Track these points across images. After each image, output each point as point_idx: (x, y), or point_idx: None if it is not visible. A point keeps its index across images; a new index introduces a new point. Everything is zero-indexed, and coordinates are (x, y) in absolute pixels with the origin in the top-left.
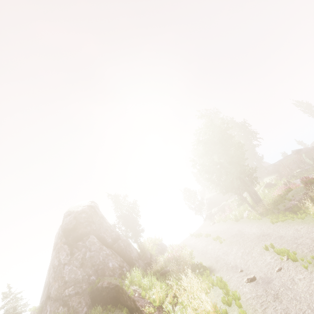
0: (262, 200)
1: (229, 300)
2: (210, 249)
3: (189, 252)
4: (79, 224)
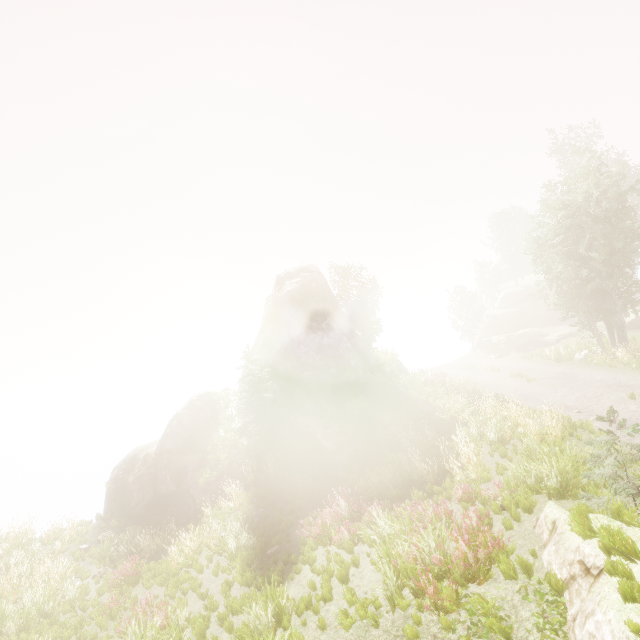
0: (627, 341)
1: (575, 426)
2: (505, 386)
3: (465, 381)
4: (309, 297)
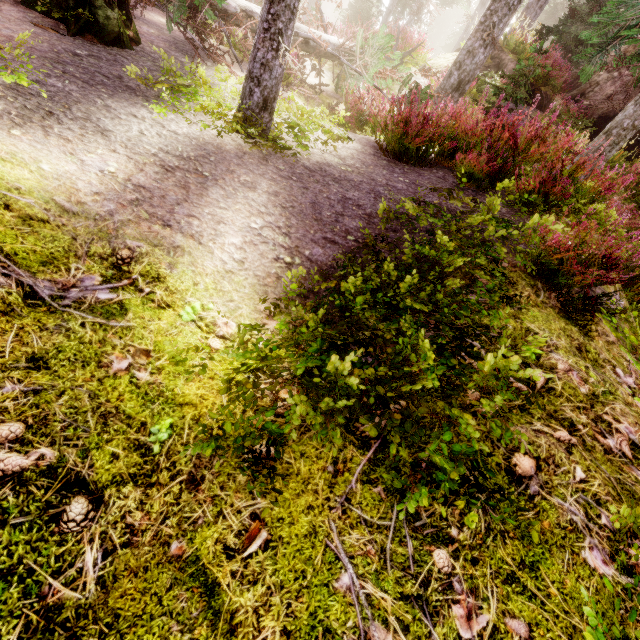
0: None
1: None
2: None
3: None
4: None
